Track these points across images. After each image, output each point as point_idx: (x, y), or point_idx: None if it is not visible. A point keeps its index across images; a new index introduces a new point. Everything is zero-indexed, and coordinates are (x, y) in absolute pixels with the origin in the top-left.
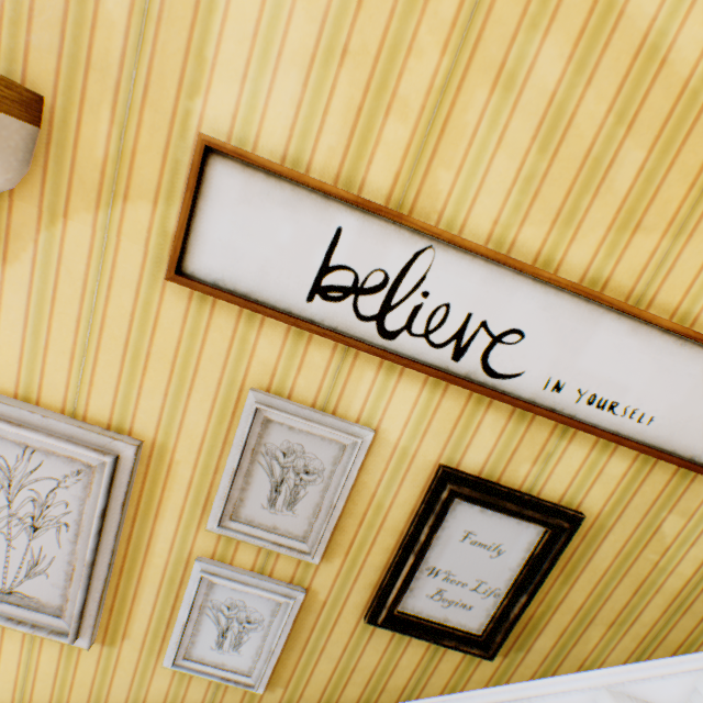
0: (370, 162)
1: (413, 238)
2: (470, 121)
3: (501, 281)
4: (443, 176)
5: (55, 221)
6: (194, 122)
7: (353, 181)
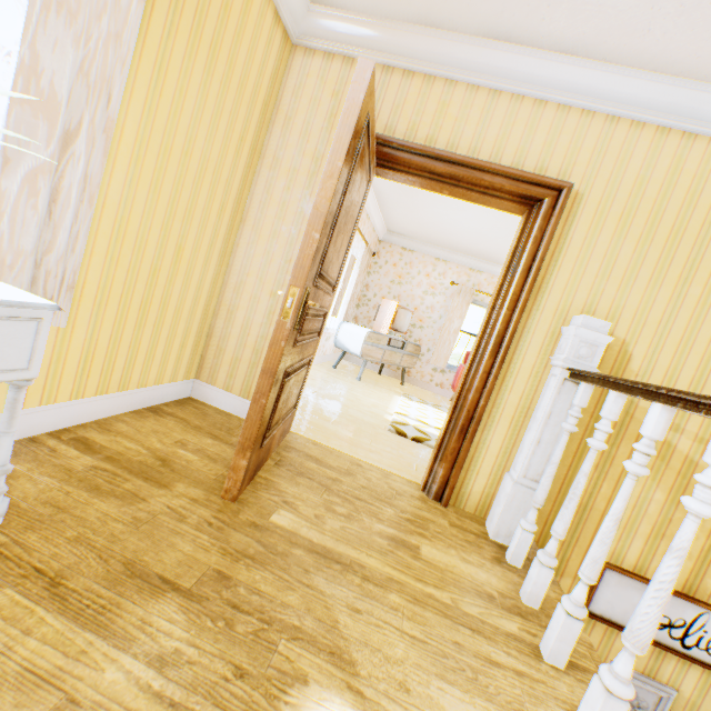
0: None
1: (697, 607)
2: None
3: None
4: (708, 581)
5: None
6: None
7: None
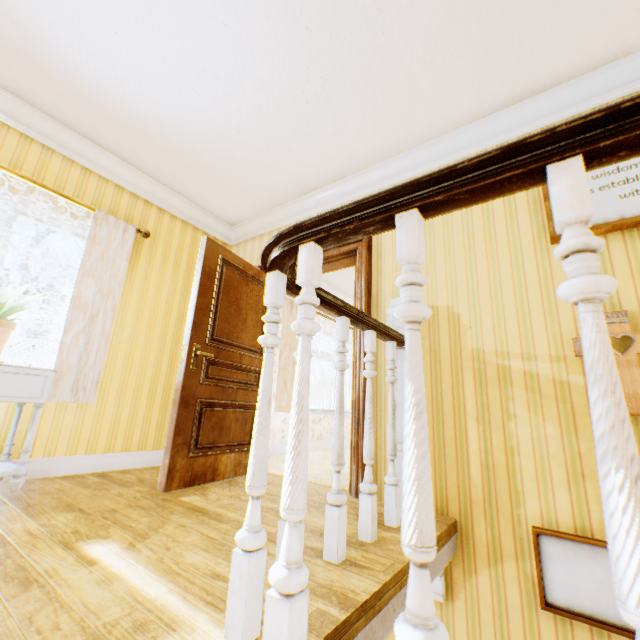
0: None
1: None
2: None
3: None
4: None
5: (470, 574)
6: (522, 517)
7: None
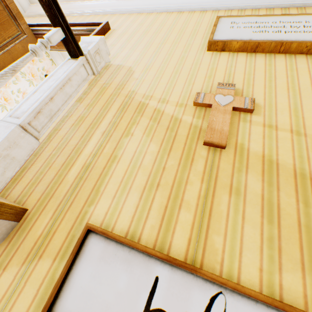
0: (173, 231)
1: (207, 284)
2: (223, 209)
3: None
4: (216, 238)
5: None
6: (88, 216)
7: (164, 243)
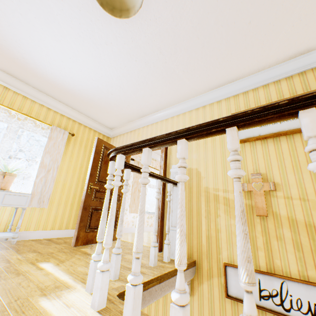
0: (258, 260)
1: (278, 279)
2: (276, 247)
3: (310, 289)
4: (277, 261)
5: (200, 284)
6: (221, 259)
7: (256, 265)
